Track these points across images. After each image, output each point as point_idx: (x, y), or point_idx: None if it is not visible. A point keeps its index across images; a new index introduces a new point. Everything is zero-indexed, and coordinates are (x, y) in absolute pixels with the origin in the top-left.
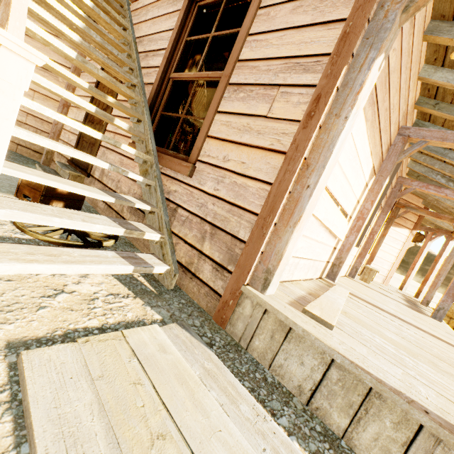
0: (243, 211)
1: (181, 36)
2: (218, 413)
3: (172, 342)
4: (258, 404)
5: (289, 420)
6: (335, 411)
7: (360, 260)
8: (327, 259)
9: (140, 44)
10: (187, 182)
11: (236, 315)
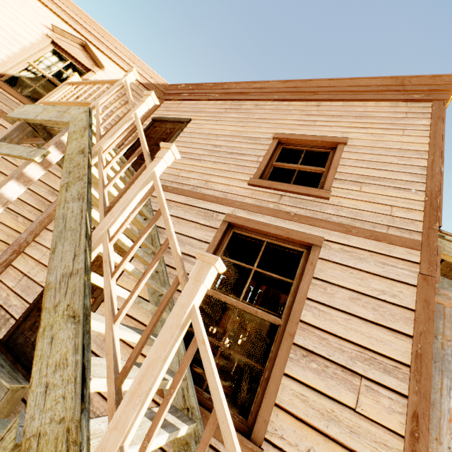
0: None
1: (217, 253)
2: None
3: None
4: None
5: None
6: None
7: None
8: None
9: (159, 234)
10: None
11: None
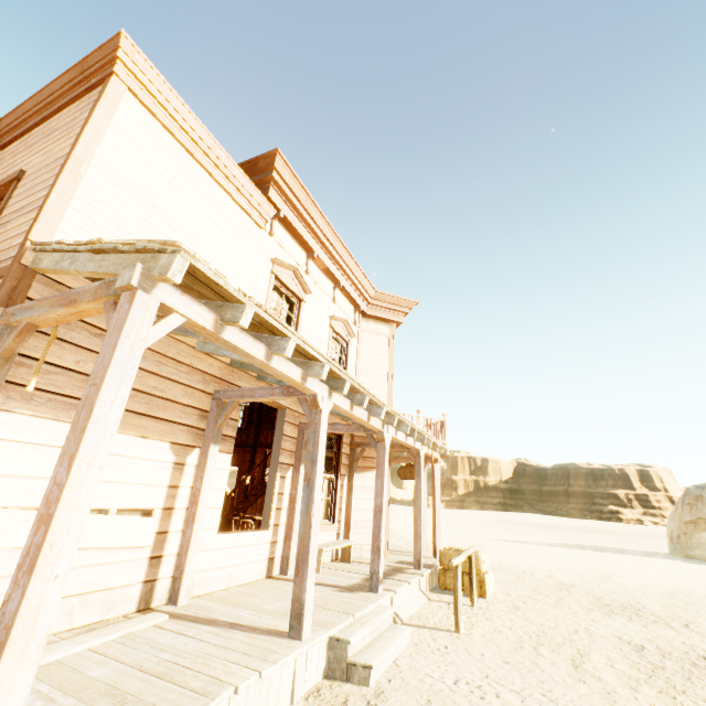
0: None
1: None
2: None
3: None
4: None
5: None
6: None
7: (289, 544)
8: (143, 579)
9: None
10: None
11: None
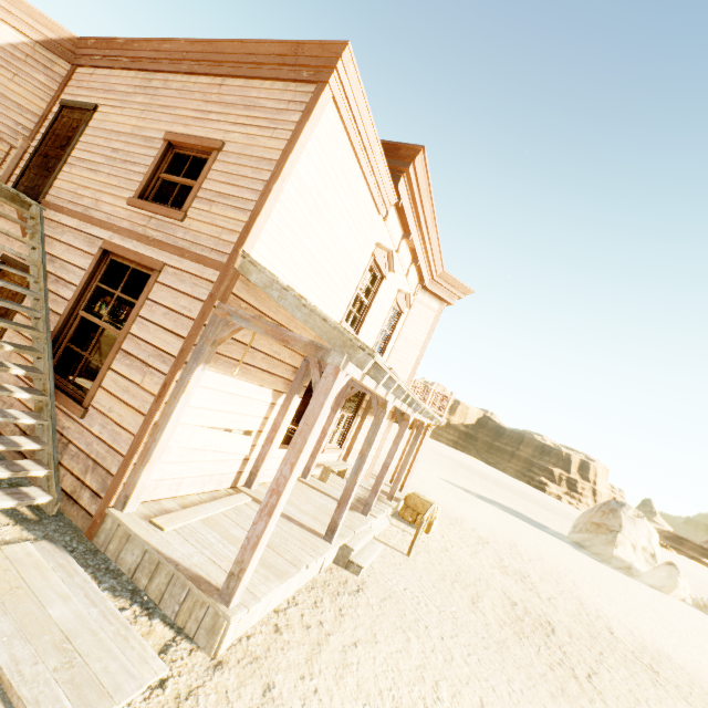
0: (117, 452)
1: (93, 280)
2: (57, 580)
3: (39, 551)
4: (89, 577)
5: (110, 584)
6: (144, 577)
7: (313, 460)
8: (237, 470)
9: (53, 264)
10: (80, 422)
11: (102, 529)
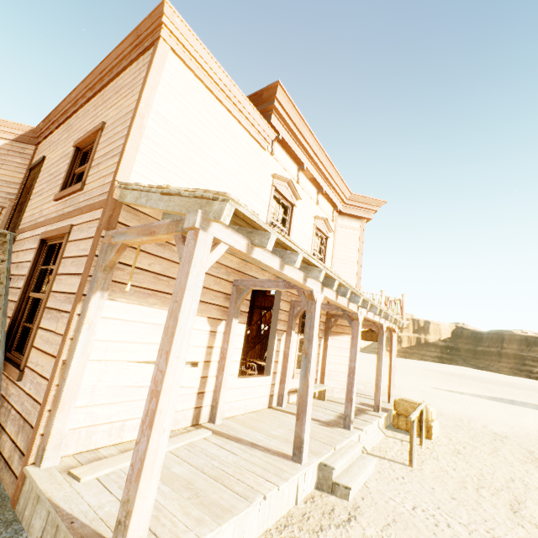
0: (38, 403)
1: (37, 266)
2: None
3: None
4: None
5: None
6: None
7: (283, 386)
8: (194, 406)
9: (17, 268)
10: (19, 385)
11: (22, 493)
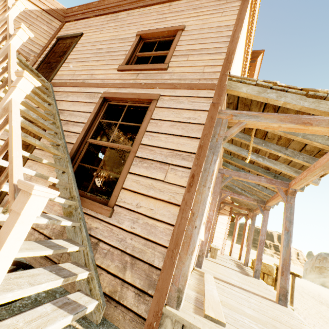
0: (156, 244)
1: (97, 118)
2: None
3: None
4: None
5: None
6: None
7: (209, 244)
8: (196, 254)
9: (61, 114)
10: (107, 221)
11: None
